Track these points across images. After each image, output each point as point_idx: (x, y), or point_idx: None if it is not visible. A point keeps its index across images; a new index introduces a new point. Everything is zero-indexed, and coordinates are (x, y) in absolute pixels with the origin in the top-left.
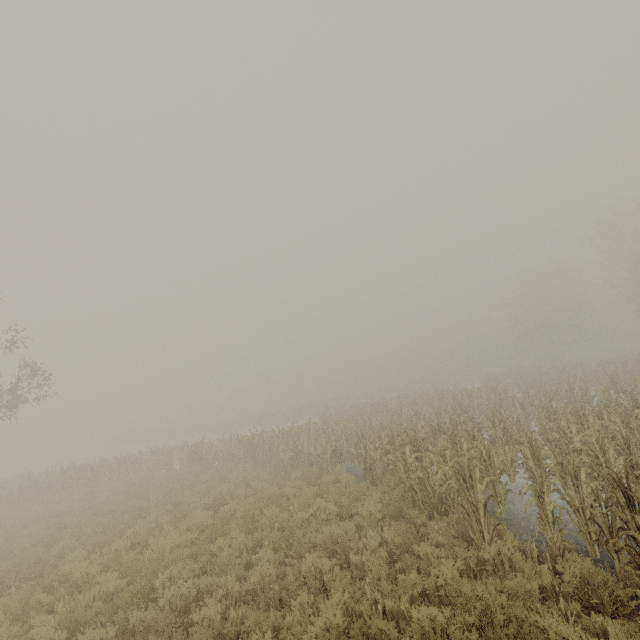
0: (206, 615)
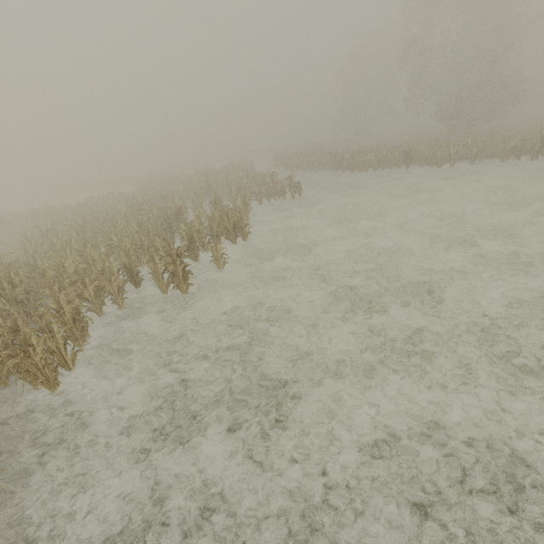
0: None
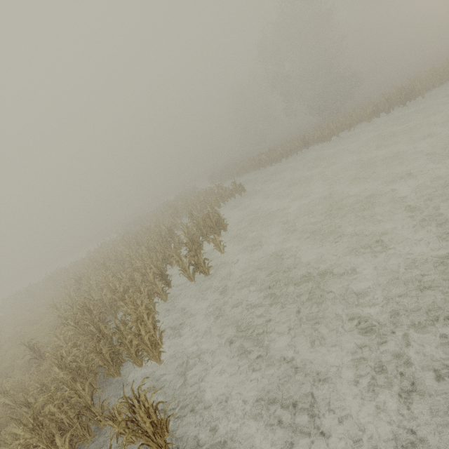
0: None
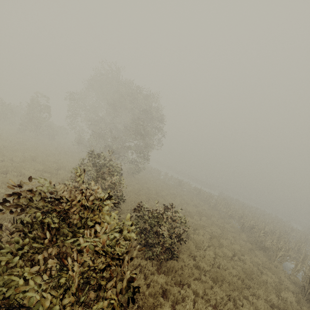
0: (208, 230)
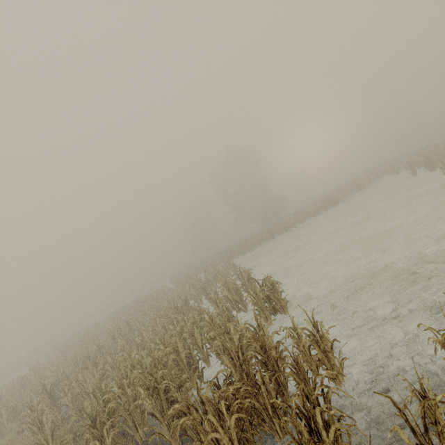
0: None
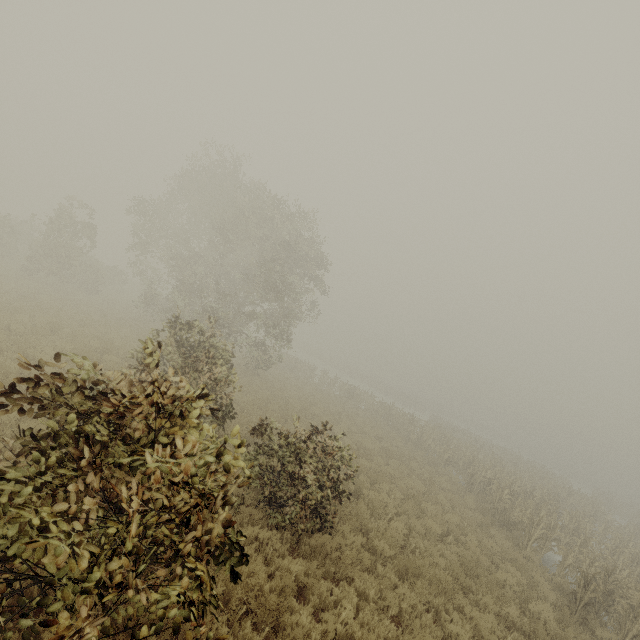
0: (400, 484)
